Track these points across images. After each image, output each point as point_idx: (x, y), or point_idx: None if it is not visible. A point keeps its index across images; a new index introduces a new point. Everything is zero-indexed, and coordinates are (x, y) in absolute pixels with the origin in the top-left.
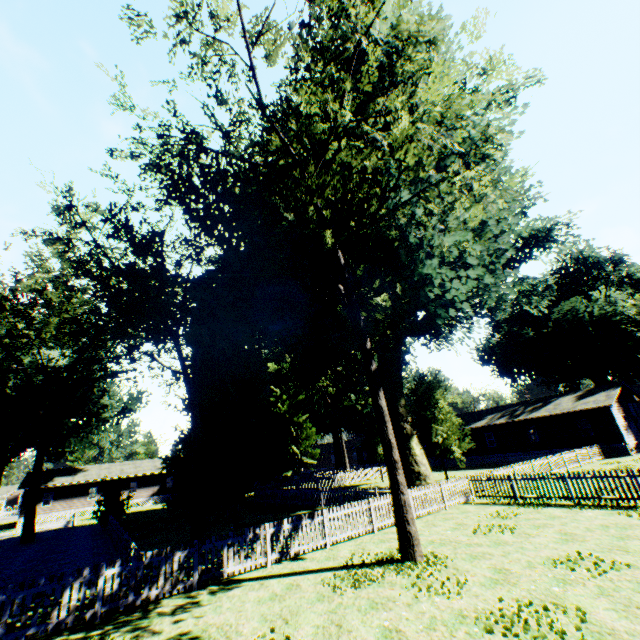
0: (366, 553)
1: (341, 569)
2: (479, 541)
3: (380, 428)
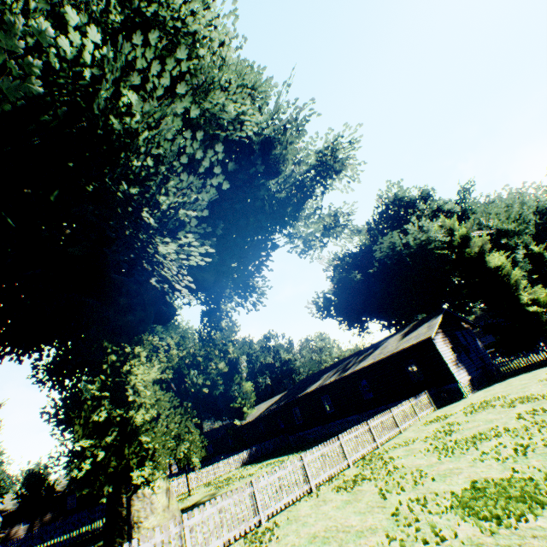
0: None
1: None
2: None
3: None
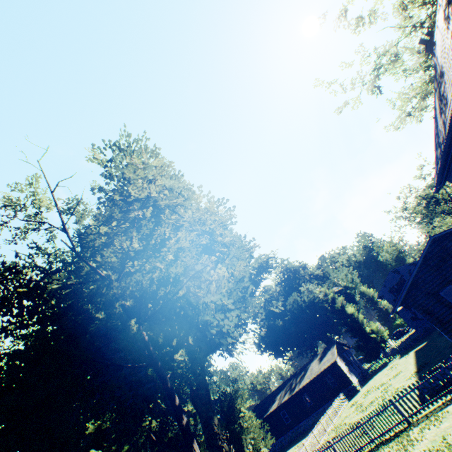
0: None
1: None
2: None
3: None
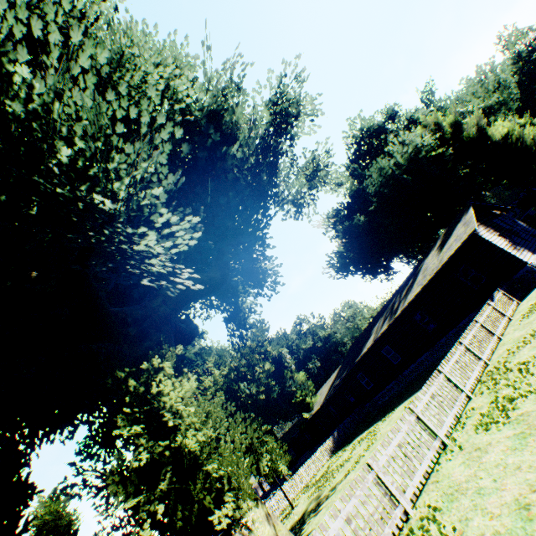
0: None
1: None
2: None
3: None
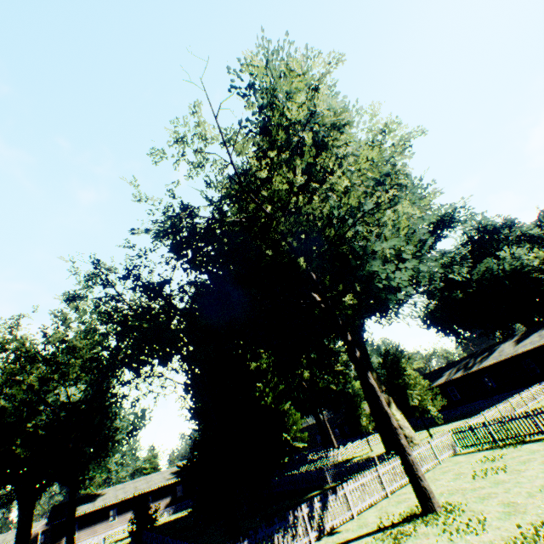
0: (391, 515)
1: (376, 532)
2: (481, 484)
3: (376, 402)
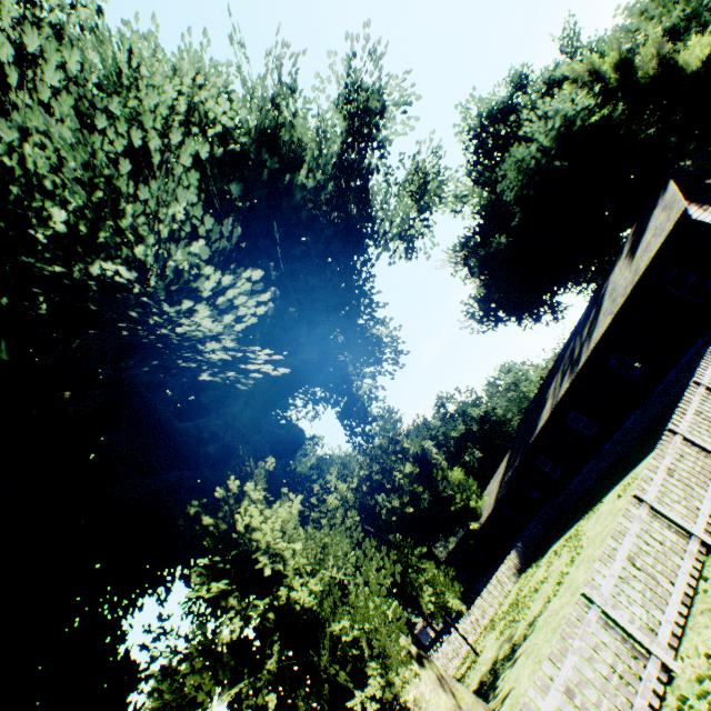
0: None
1: None
2: None
3: None
